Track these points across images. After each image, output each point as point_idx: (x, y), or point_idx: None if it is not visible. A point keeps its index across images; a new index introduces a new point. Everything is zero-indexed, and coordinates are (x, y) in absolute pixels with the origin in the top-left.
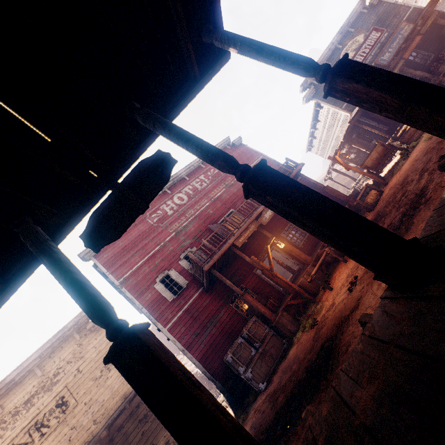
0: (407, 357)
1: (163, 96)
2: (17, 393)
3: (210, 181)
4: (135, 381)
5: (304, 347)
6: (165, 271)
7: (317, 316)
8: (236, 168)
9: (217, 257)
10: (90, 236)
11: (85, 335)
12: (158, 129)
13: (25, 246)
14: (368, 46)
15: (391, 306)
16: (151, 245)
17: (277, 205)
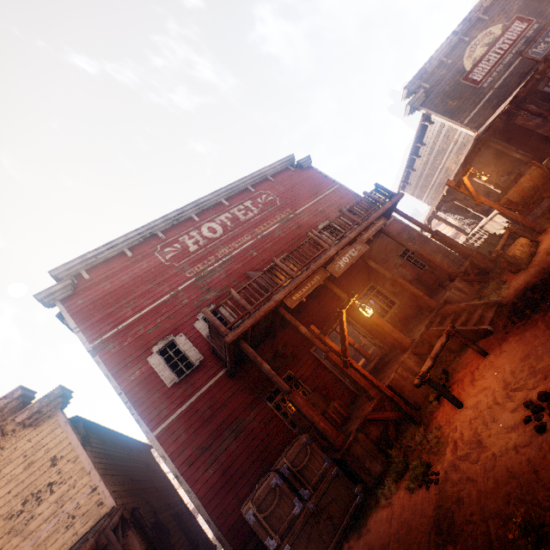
0: None
1: None
2: None
3: (259, 210)
4: None
5: (408, 534)
6: (170, 336)
7: (432, 458)
8: None
9: (251, 321)
10: None
11: (12, 431)
12: None
13: None
14: (508, 41)
15: None
16: (154, 293)
17: None
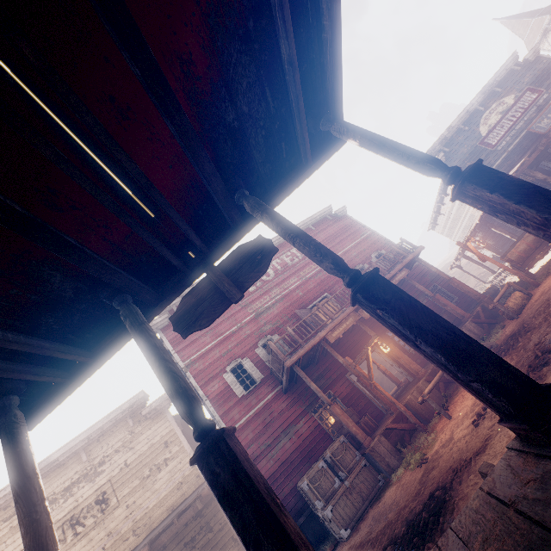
0: (527, 525)
1: (271, 181)
2: (58, 476)
3: (303, 256)
4: (219, 490)
5: (406, 490)
6: (238, 359)
7: (427, 450)
8: (345, 273)
9: (303, 352)
10: (179, 320)
11: (138, 421)
12: (265, 220)
13: (117, 322)
14: (520, 110)
15: (517, 461)
16: (225, 325)
17: (388, 320)
